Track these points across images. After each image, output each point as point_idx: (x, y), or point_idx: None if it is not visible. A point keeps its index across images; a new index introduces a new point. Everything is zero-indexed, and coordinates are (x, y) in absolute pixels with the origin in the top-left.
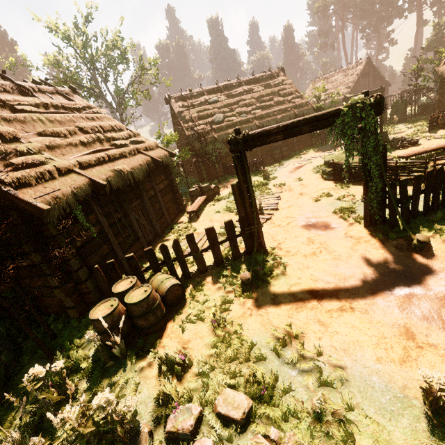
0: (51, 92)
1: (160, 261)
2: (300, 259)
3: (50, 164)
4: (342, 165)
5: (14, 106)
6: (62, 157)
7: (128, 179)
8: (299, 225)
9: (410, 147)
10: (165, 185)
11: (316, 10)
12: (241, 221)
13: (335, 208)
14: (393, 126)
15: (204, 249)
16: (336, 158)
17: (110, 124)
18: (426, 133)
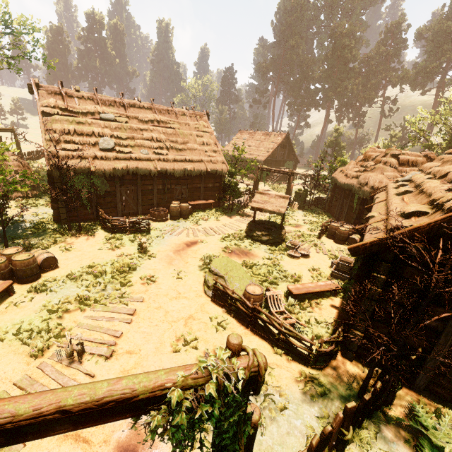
0: None
1: None
2: None
3: None
4: (225, 290)
5: None
6: None
7: None
8: (112, 444)
9: (302, 259)
10: None
11: (258, 69)
12: None
13: None
14: (293, 213)
15: None
16: (224, 267)
17: None
18: (317, 238)
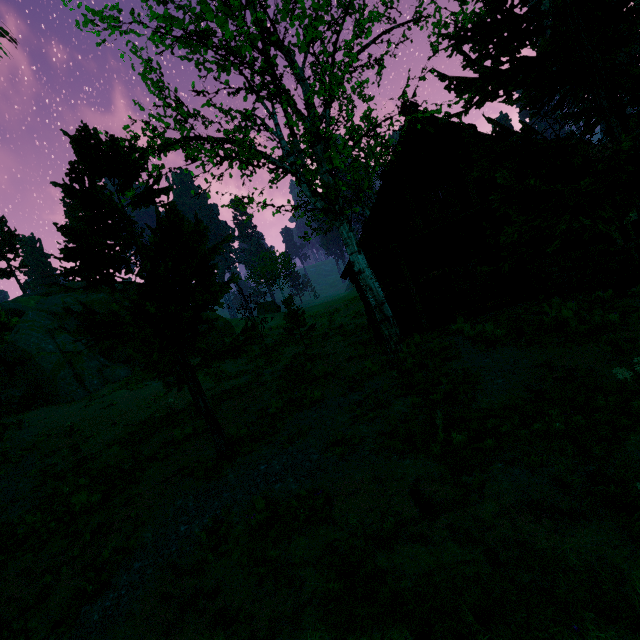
0: None
1: None
2: None
3: None
4: None
5: None
6: None
7: None
8: None
9: None
10: None
11: None
12: None
13: None
14: None
15: None
16: None
17: None
18: None
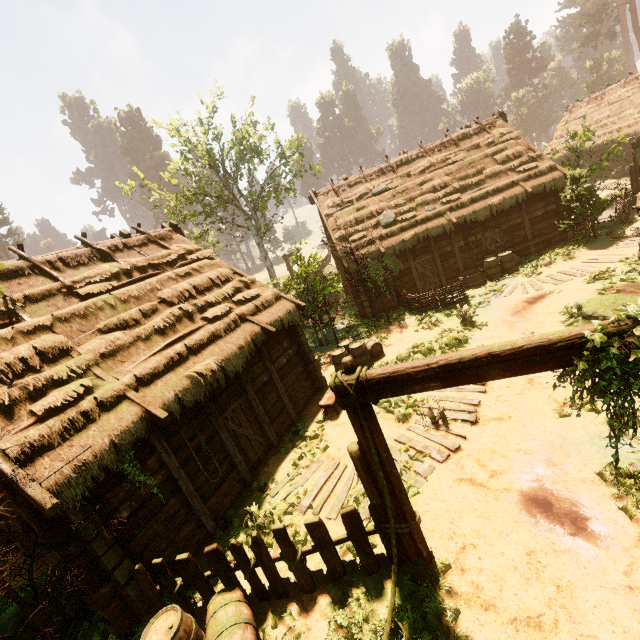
0: (141, 243)
1: (234, 564)
2: (500, 633)
3: (90, 397)
4: None
5: (79, 292)
6: (119, 368)
7: (215, 381)
8: (514, 491)
9: None
10: (290, 355)
11: None
12: (374, 512)
13: (604, 460)
14: None
15: (307, 552)
16: (610, 307)
17: (210, 276)
18: None
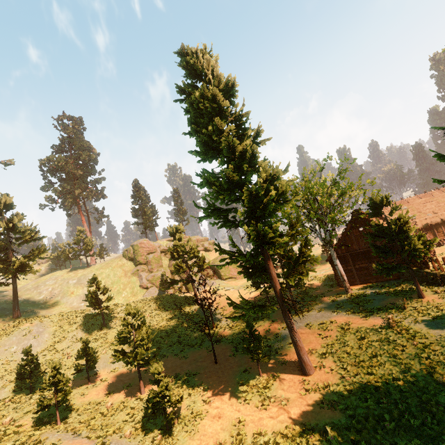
0: None
1: None
2: None
3: None
4: None
5: None
6: None
7: None
8: None
9: None
10: None
11: None
12: None
13: None
14: None
15: None
16: None
17: None
18: None
